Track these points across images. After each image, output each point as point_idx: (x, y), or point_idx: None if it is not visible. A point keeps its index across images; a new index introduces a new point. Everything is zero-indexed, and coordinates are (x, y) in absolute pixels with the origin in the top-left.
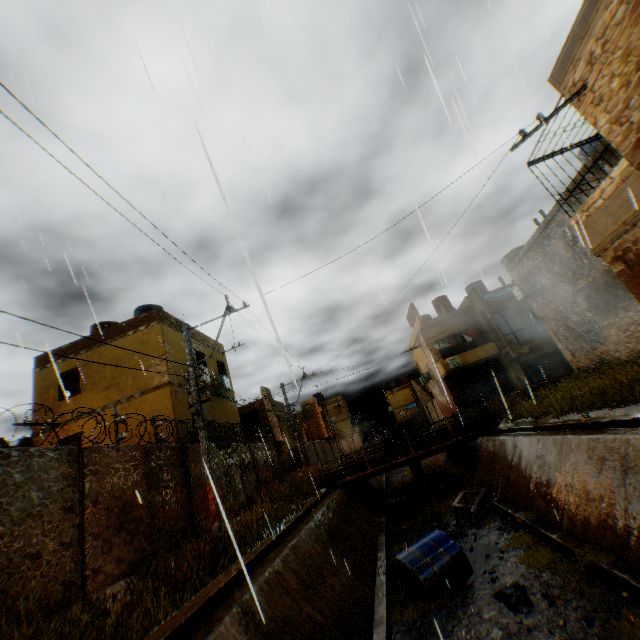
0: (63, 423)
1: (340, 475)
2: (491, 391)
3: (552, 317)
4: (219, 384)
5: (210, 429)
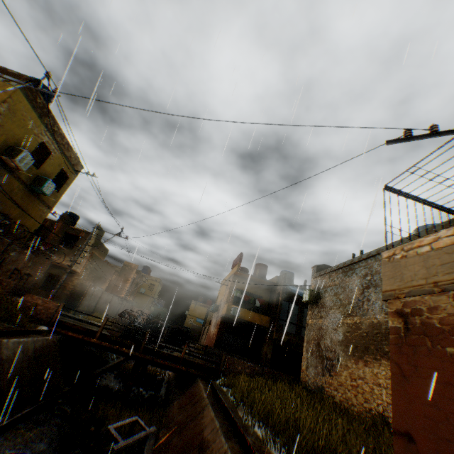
0: None
1: (70, 326)
2: (244, 349)
3: (315, 329)
4: (40, 183)
5: None
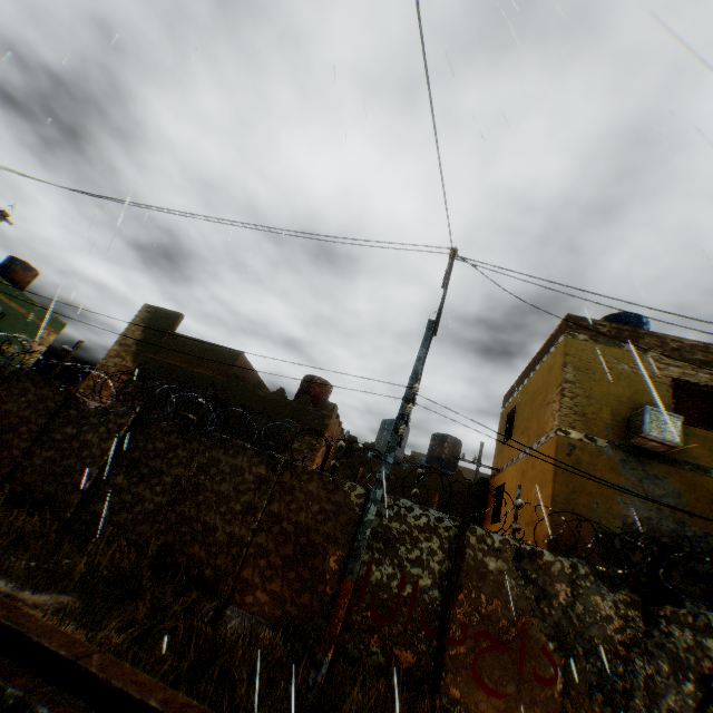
0: (500, 469)
1: None
2: None
3: None
4: None
5: (685, 550)
